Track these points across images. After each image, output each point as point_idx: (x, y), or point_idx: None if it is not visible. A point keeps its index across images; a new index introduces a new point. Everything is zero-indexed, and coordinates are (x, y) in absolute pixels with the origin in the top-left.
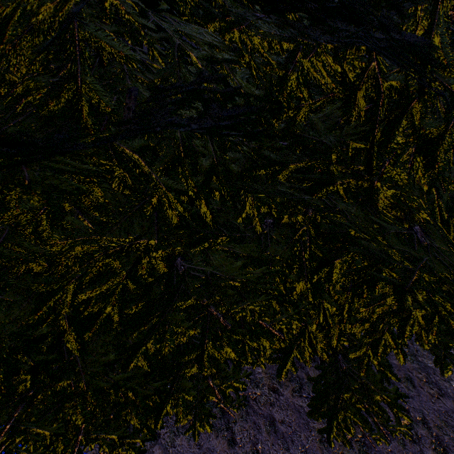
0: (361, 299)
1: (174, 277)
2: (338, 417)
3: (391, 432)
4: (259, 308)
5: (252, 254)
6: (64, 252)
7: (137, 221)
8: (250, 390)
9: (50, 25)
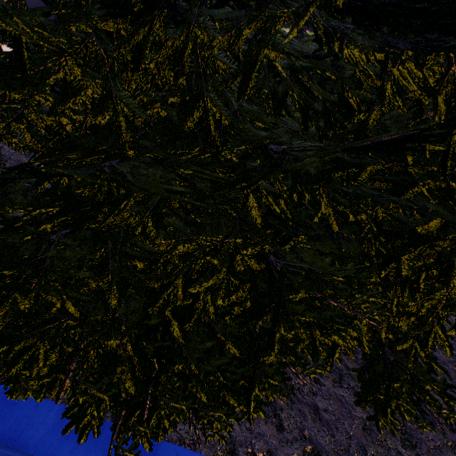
0: (417, 293)
1: (274, 273)
2: (391, 405)
3: (445, 419)
4: (380, 300)
5: (333, 251)
6: (169, 251)
7: (224, 222)
8: (293, 380)
9: None
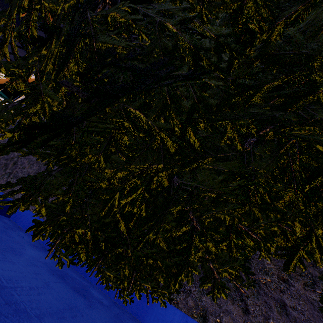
0: None
1: (171, 190)
2: None
3: None
4: (224, 216)
5: (233, 170)
6: (112, 176)
7: (150, 153)
8: (260, 276)
9: (82, 47)
